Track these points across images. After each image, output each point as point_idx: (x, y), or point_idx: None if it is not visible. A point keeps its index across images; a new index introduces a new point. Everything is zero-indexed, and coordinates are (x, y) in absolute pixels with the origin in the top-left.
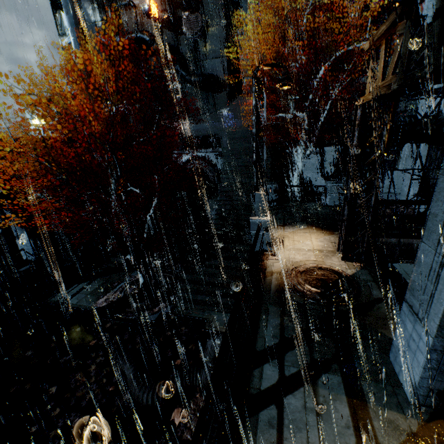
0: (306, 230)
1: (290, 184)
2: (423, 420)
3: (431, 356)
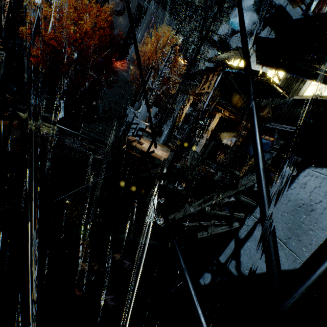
0: None
1: None
2: (162, 144)
3: (167, 134)
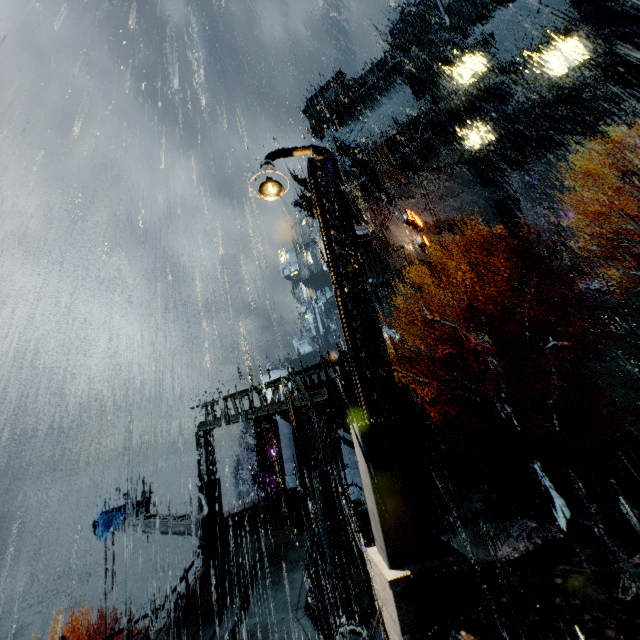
0: None
1: None
2: None
3: None
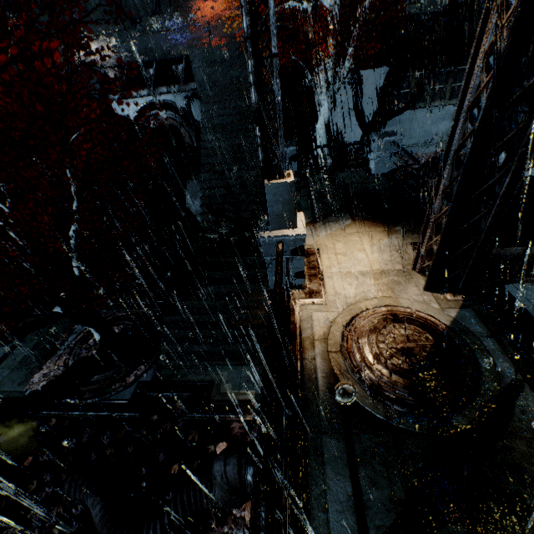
0: (351, 229)
1: (310, 139)
2: None
3: None
